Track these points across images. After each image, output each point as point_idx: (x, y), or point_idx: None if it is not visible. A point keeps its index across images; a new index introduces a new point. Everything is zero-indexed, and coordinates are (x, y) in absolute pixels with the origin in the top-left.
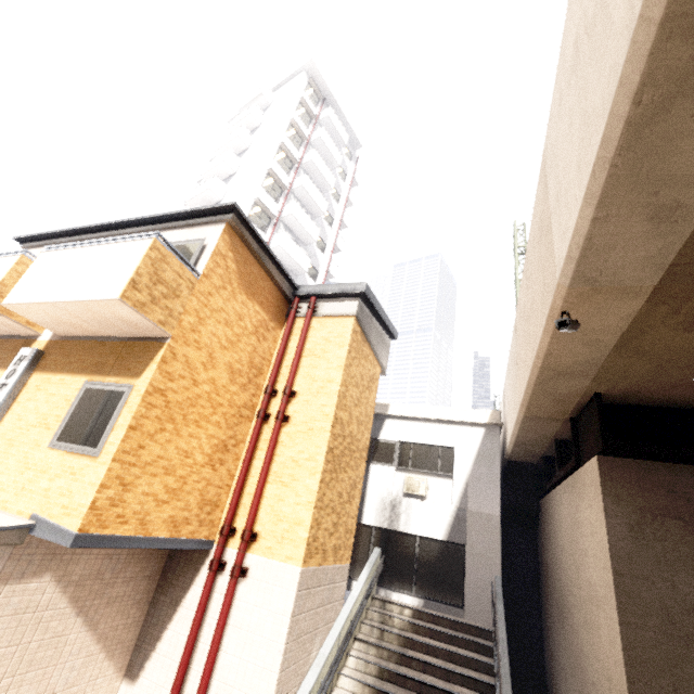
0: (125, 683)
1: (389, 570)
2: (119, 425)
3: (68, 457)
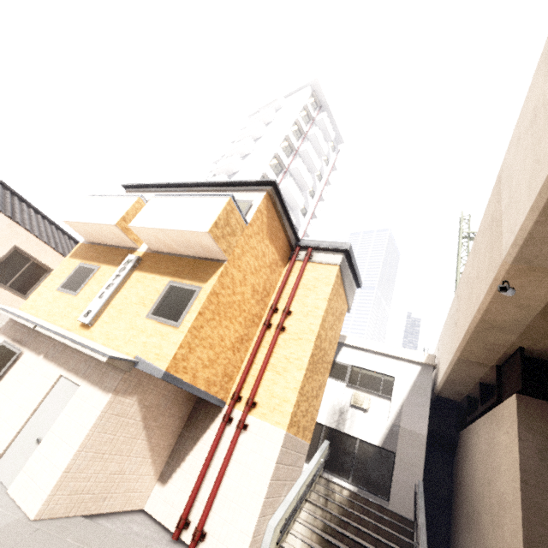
0: (158, 485)
1: (333, 461)
2: (192, 310)
3: (159, 325)
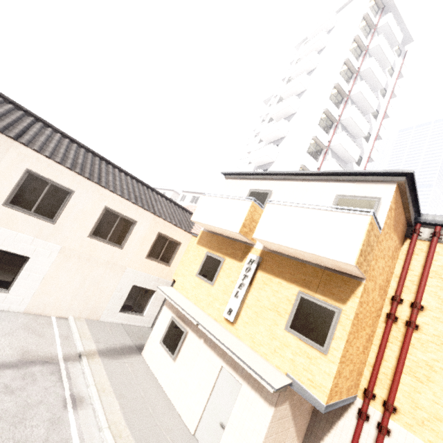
0: None
1: None
2: (337, 337)
3: (302, 343)
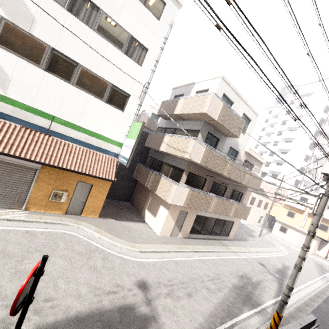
0: (317, 251)
1: None
2: (328, 230)
3: (321, 231)
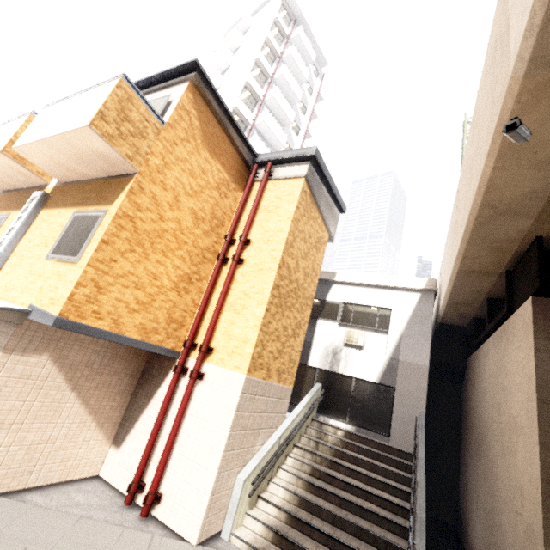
0: (112, 448)
1: (328, 403)
2: (94, 239)
3: (58, 264)
